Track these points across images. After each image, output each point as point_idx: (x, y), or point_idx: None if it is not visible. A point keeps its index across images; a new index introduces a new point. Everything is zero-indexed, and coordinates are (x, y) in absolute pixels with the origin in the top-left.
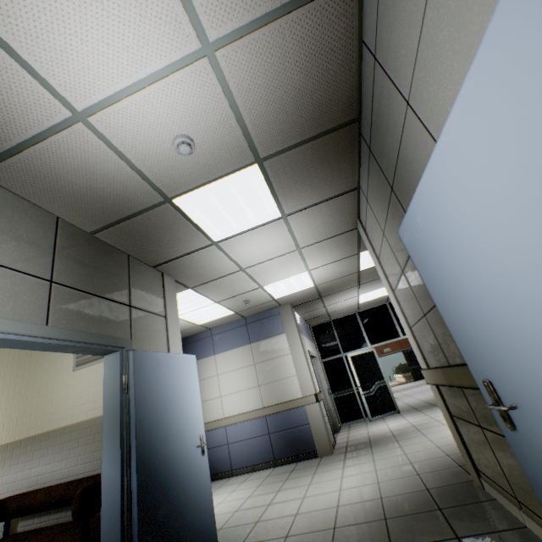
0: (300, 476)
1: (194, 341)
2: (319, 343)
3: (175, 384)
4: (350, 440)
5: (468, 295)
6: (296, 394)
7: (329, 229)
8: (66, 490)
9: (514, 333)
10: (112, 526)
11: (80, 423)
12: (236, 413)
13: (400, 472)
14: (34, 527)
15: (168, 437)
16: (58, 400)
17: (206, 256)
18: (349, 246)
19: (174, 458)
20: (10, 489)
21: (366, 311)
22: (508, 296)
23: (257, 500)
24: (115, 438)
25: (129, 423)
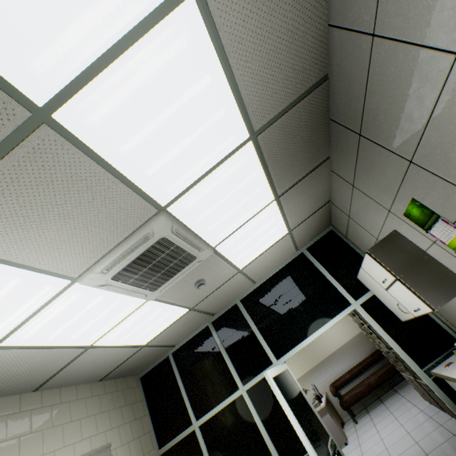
0: None
1: None
2: None
3: None
4: None
5: None
6: None
7: None
8: (357, 368)
9: None
10: None
11: (340, 347)
12: None
13: None
14: (348, 389)
15: None
16: (322, 344)
17: None
18: None
19: None
20: (326, 383)
21: None
22: None
23: None
24: None
25: None
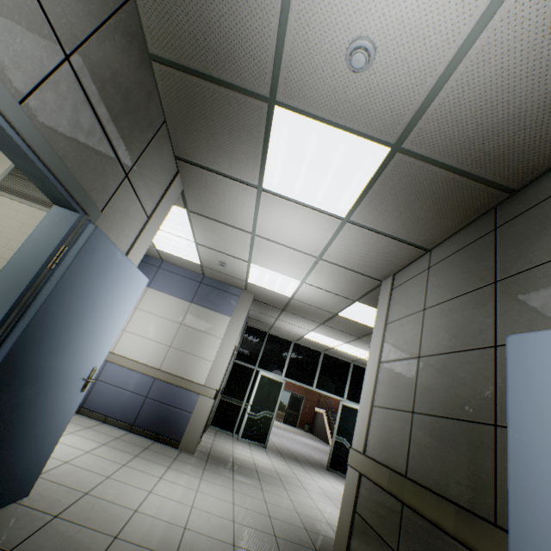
0: (153, 460)
1: None
2: (244, 344)
3: (110, 296)
4: (214, 449)
5: None
6: (200, 378)
7: (362, 264)
8: None
9: None
10: None
11: None
12: (128, 356)
13: (258, 521)
14: None
15: (61, 350)
16: None
17: (238, 192)
18: (357, 289)
19: (50, 378)
20: None
21: (302, 346)
22: None
23: (96, 463)
24: None
25: (28, 306)
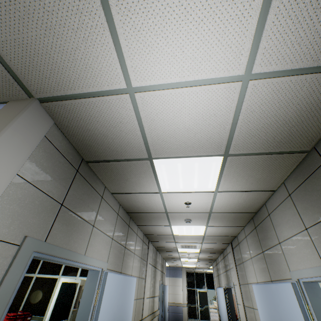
0: None
1: None
2: (188, 280)
3: (166, 293)
4: None
5: (220, 304)
6: (181, 301)
7: (205, 263)
8: None
9: (221, 310)
10: (159, 320)
11: None
12: None
13: None
14: None
15: (165, 305)
16: None
17: (177, 261)
18: (208, 265)
19: (165, 311)
20: None
21: (208, 273)
22: (221, 307)
23: None
24: (161, 303)
25: (163, 301)
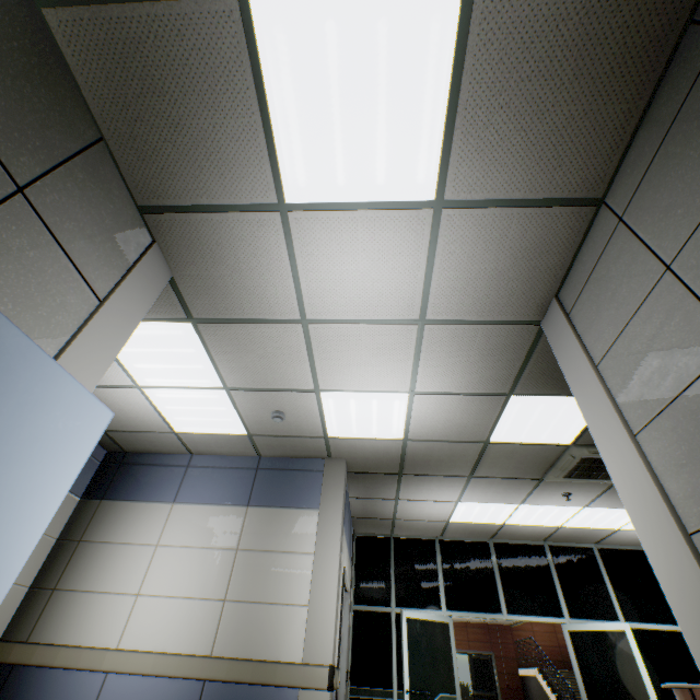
0: None
1: (152, 465)
2: (360, 570)
3: None
4: None
5: None
6: (292, 650)
7: (495, 298)
8: None
9: None
10: None
11: None
12: (147, 648)
13: None
14: None
15: None
16: None
17: (253, 238)
18: (504, 365)
19: None
20: None
21: (453, 542)
22: None
23: None
24: None
25: None
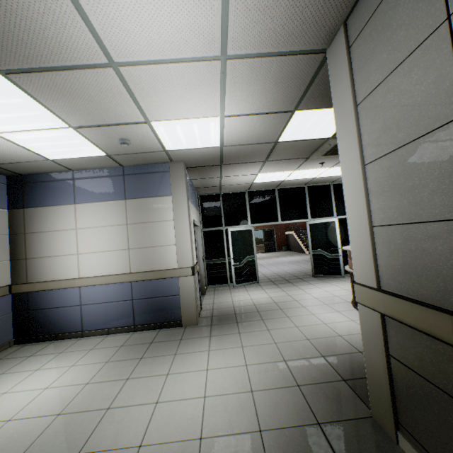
0: (158, 355)
1: (46, 182)
2: (204, 213)
3: None
4: (215, 309)
5: None
6: (172, 264)
7: (290, 29)
8: None
9: None
10: None
11: None
12: (96, 275)
13: (275, 376)
14: None
15: None
16: None
17: None
18: (293, 89)
19: None
20: None
21: (256, 192)
22: None
23: (95, 396)
24: None
25: None
